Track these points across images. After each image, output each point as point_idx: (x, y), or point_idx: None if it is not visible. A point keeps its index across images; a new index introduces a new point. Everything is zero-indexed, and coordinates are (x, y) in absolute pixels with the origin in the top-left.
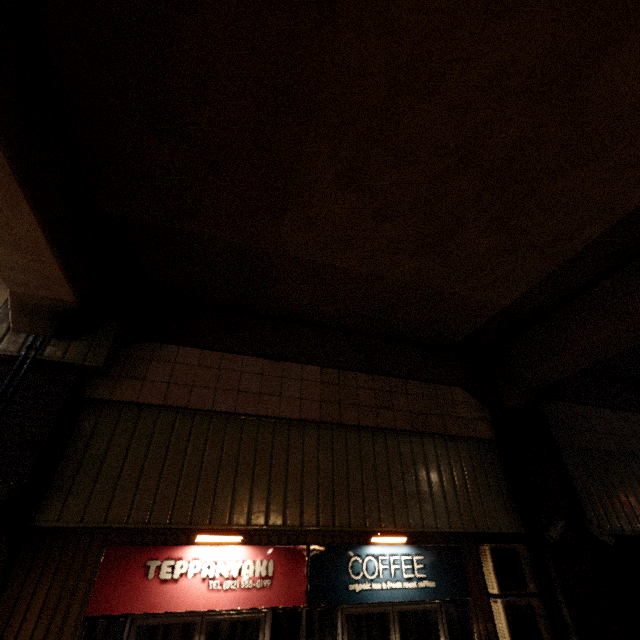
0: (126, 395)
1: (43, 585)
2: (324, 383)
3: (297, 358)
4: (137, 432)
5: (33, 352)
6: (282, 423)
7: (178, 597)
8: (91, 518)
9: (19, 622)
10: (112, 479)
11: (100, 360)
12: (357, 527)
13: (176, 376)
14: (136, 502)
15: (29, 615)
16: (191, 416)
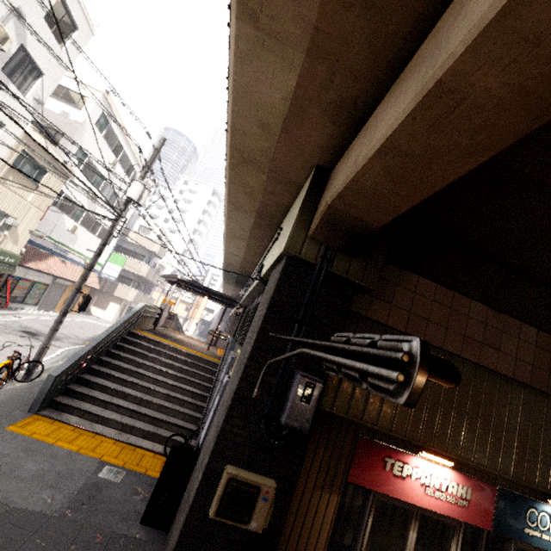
0: (378, 315)
1: (320, 449)
2: (538, 347)
3: (521, 316)
4: None
5: (326, 263)
6: (493, 376)
7: (404, 491)
8: (352, 413)
9: (308, 469)
10: None
11: (373, 283)
12: (542, 488)
13: (415, 307)
14: (382, 411)
15: (313, 466)
16: None
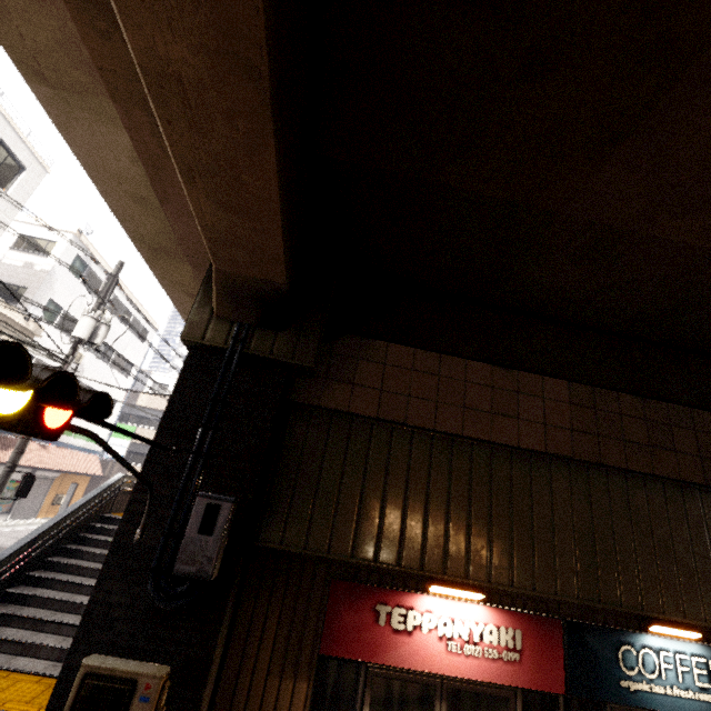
0: (335, 402)
1: (273, 610)
2: (574, 405)
3: (538, 367)
4: (350, 448)
5: (240, 345)
6: (520, 454)
7: (414, 653)
8: (314, 546)
9: (256, 646)
10: (330, 503)
11: (310, 358)
12: (630, 608)
13: (388, 382)
14: (359, 534)
15: (264, 640)
16: (409, 434)
